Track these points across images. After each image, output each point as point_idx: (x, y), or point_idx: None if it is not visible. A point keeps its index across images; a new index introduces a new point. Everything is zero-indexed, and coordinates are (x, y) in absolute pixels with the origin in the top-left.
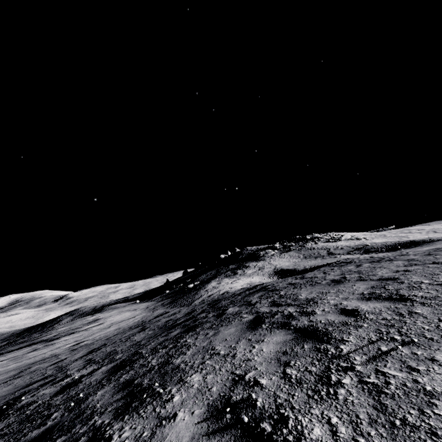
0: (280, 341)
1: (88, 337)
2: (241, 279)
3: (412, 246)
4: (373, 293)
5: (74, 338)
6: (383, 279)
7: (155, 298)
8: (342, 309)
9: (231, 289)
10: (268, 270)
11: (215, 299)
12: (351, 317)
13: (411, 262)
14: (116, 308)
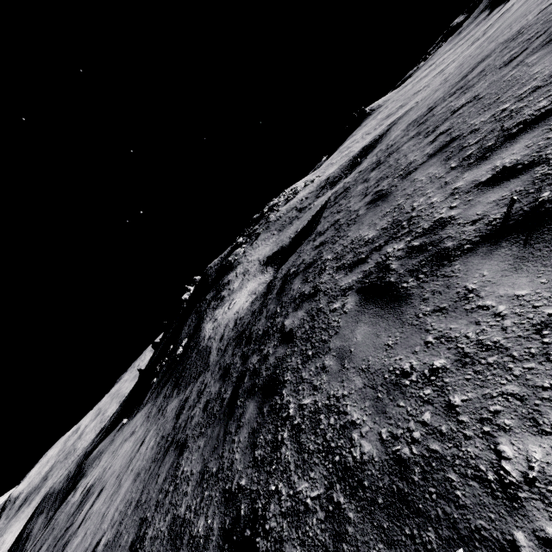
0: (510, 264)
1: (98, 530)
2: (235, 298)
3: (371, 150)
4: (471, 155)
5: (76, 551)
6: (437, 151)
7: (145, 400)
8: (480, 185)
9: (240, 313)
10: (254, 269)
11: (236, 335)
12: (528, 171)
13: (425, 133)
14: (102, 453)
